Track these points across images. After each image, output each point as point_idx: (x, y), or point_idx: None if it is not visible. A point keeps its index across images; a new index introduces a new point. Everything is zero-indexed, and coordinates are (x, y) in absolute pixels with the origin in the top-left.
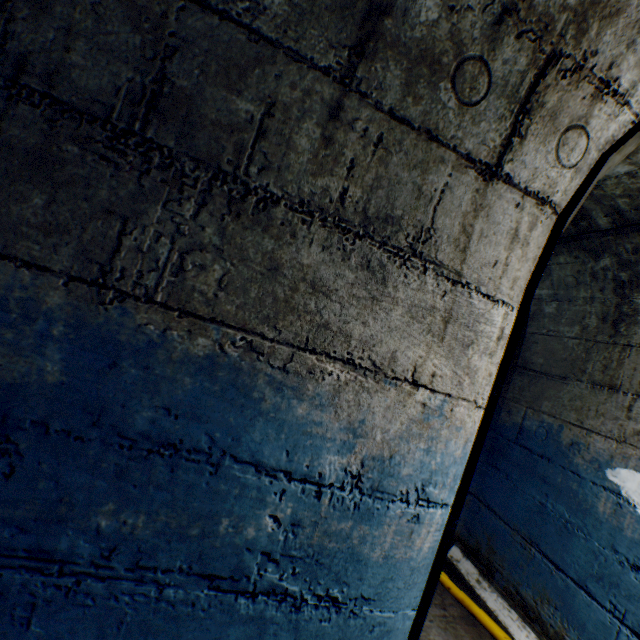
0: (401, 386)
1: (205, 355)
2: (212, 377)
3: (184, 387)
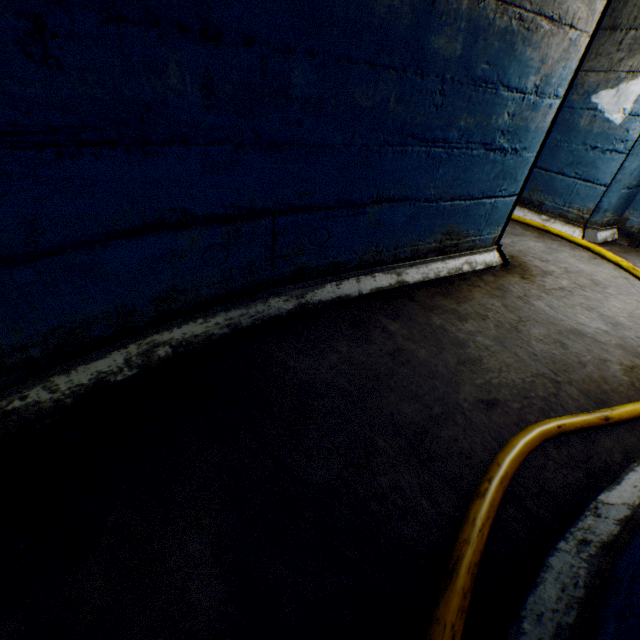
0: (565, 30)
1: (504, 28)
2: (503, 41)
3: (494, 49)
